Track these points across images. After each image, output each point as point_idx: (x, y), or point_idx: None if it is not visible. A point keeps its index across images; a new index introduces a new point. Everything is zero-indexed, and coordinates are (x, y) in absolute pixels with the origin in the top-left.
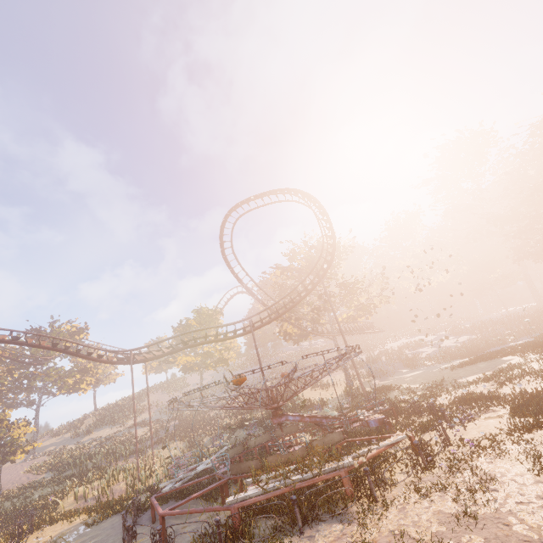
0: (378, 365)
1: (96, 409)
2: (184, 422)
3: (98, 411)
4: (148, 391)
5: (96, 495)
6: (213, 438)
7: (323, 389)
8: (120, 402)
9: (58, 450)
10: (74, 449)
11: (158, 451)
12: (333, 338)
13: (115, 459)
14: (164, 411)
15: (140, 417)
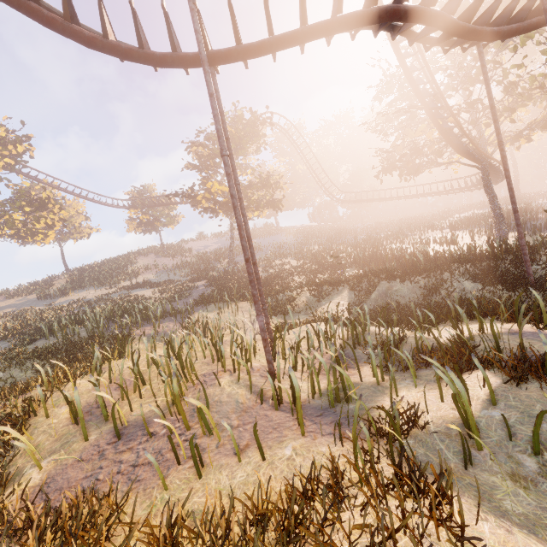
0: (522, 218)
1: (67, 269)
2: (222, 281)
3: (71, 272)
4: (233, 162)
5: (146, 415)
6: (317, 297)
7: (450, 245)
8: (101, 264)
9: (19, 313)
10: (44, 310)
11: (212, 315)
12: (483, 164)
13: (134, 324)
14: (173, 272)
15: (136, 278)
